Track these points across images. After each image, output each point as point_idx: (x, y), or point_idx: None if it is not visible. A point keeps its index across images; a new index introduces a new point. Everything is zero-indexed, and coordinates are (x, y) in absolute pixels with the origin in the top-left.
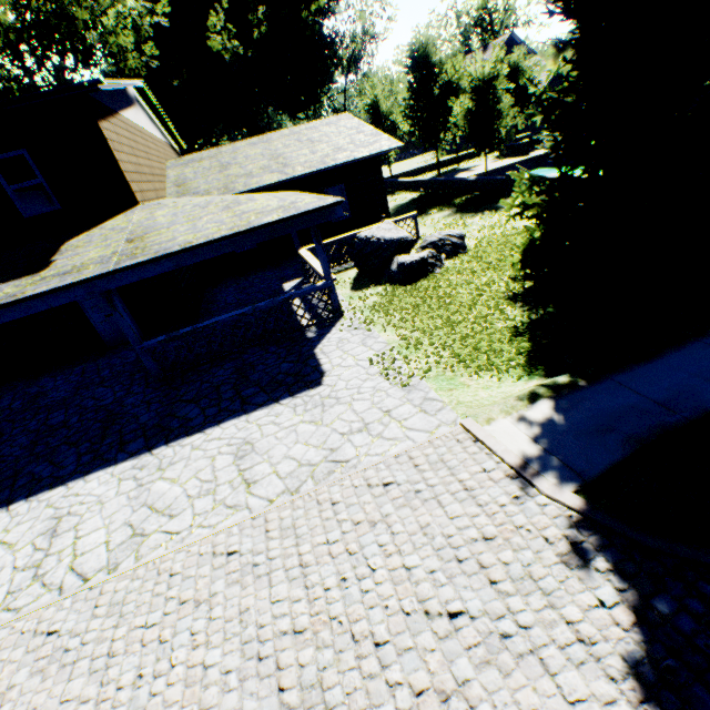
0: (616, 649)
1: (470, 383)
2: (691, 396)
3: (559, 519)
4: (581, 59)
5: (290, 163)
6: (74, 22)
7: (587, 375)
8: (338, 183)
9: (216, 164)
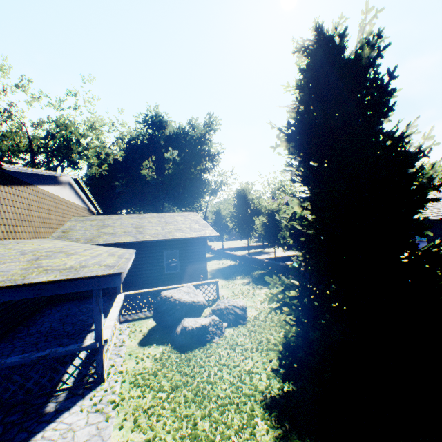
0: None
1: None
2: None
3: None
4: (314, 208)
5: (145, 232)
6: (72, 150)
7: None
8: (175, 249)
9: (101, 224)
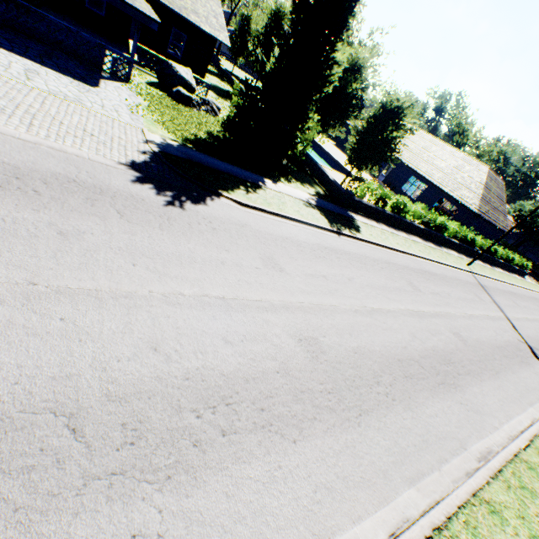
0: (133, 159)
1: (160, 129)
2: (217, 167)
3: (147, 150)
4: (278, 61)
5: None
6: None
7: (199, 150)
8: (184, 32)
9: None
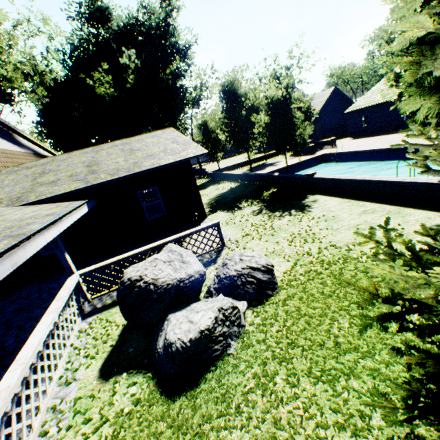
0: None
1: None
2: None
3: None
4: None
5: (99, 170)
6: None
7: None
8: (151, 185)
9: (39, 171)
